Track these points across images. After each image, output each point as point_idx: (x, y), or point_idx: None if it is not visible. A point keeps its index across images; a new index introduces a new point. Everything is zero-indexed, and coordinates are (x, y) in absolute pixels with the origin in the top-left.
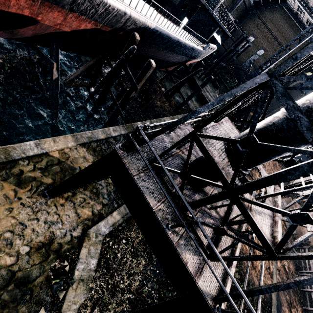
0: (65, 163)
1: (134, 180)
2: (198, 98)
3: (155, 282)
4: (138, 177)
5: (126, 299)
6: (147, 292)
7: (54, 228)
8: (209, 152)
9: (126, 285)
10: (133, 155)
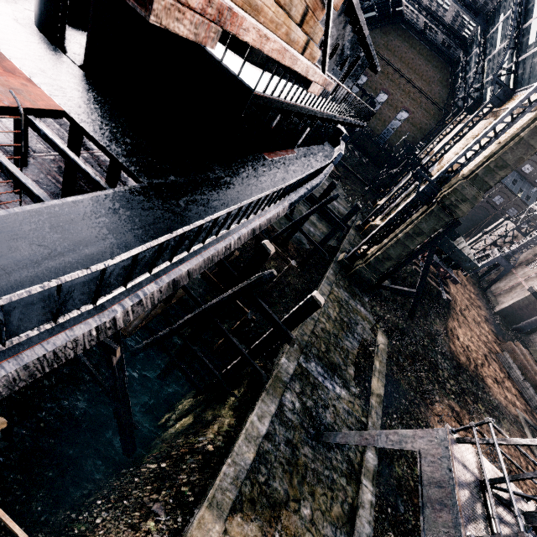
0: None
1: None
2: (320, 213)
3: None
4: None
5: None
6: None
7: None
8: None
9: None
10: None
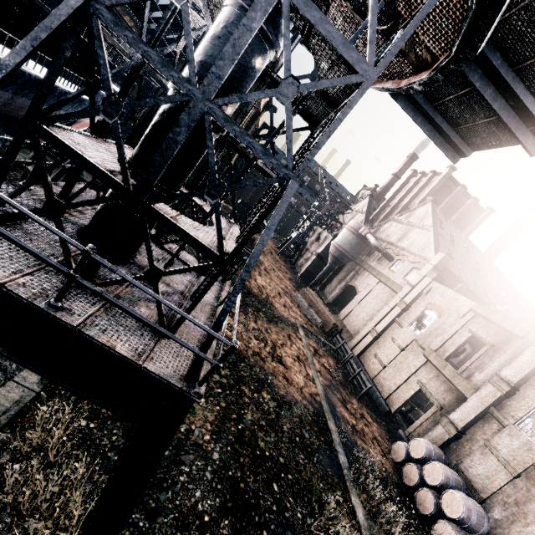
0: None
1: None
2: None
3: None
4: None
5: None
6: None
7: None
8: (71, 146)
9: None
10: None
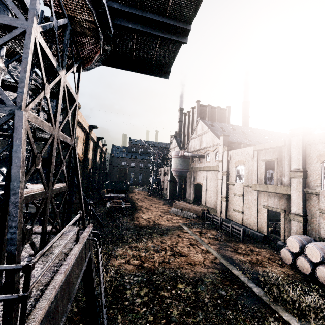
0: None
1: None
2: None
3: None
4: None
5: None
6: None
7: None
8: None
9: None
10: None
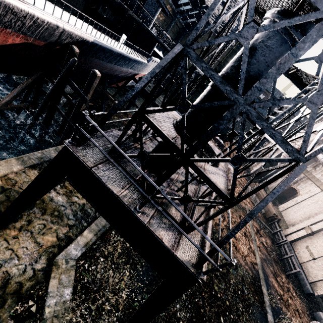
0: (12, 189)
1: (91, 172)
2: None
3: (145, 292)
4: (95, 168)
5: (116, 321)
6: (139, 305)
7: (7, 266)
8: (157, 126)
9: (113, 305)
10: (87, 149)
